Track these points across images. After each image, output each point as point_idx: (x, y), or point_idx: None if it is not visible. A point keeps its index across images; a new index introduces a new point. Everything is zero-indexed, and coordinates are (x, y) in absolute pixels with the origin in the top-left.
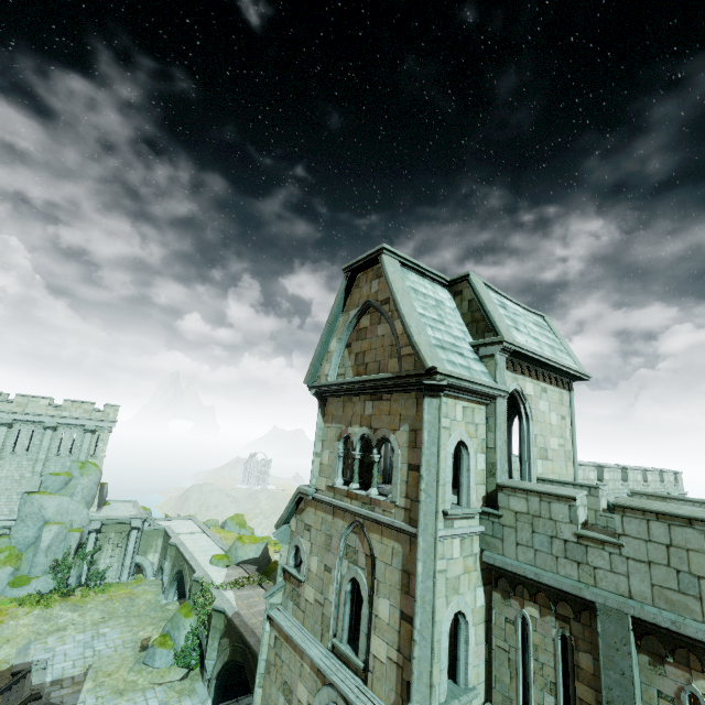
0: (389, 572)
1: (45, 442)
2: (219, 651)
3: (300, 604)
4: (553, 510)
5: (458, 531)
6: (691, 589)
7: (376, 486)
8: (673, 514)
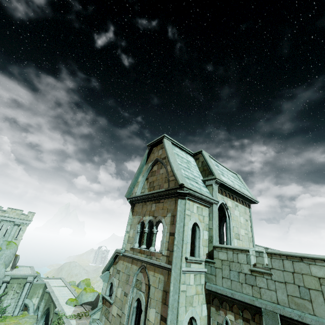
0: (156, 292)
1: None
2: None
3: (109, 317)
4: (239, 257)
5: (193, 269)
6: (306, 296)
7: (154, 246)
8: (293, 255)
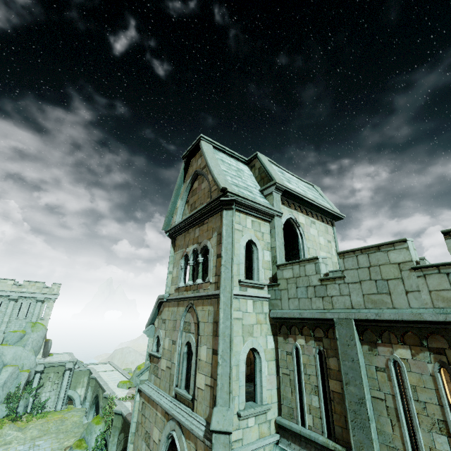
0: (206, 327)
1: (9, 309)
2: (117, 445)
3: (158, 374)
4: (306, 269)
5: (250, 293)
6: (384, 289)
7: (201, 277)
8: (369, 246)
